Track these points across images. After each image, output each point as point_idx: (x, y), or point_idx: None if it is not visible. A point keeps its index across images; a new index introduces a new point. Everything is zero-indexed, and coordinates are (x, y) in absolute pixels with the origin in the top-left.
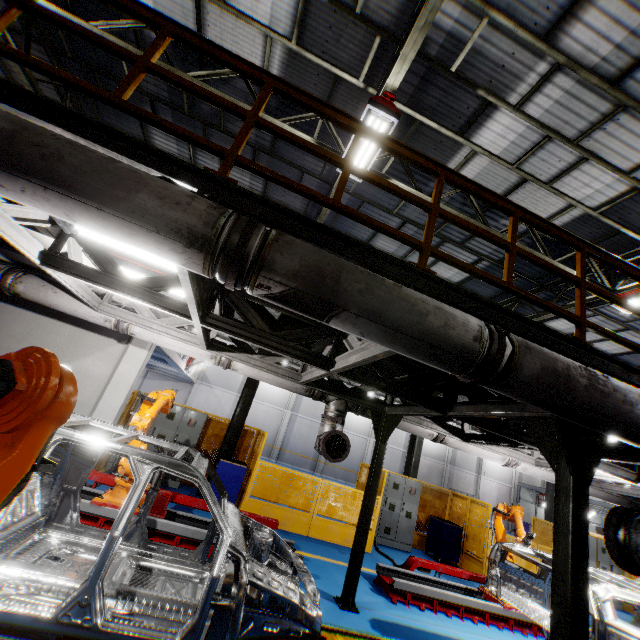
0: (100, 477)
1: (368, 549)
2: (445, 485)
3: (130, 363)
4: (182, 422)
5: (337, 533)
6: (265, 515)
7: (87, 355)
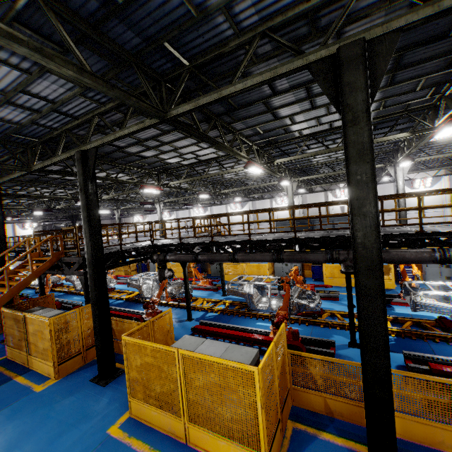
0: None
1: None
2: None
3: None
4: None
5: None
6: None
7: None
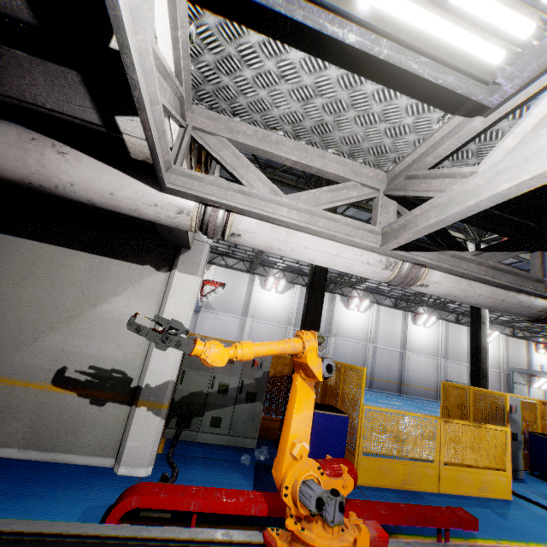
0: (202, 502)
1: (507, 495)
2: (441, 378)
3: (180, 298)
4: (245, 365)
5: (470, 482)
6: (385, 475)
7: (117, 293)
